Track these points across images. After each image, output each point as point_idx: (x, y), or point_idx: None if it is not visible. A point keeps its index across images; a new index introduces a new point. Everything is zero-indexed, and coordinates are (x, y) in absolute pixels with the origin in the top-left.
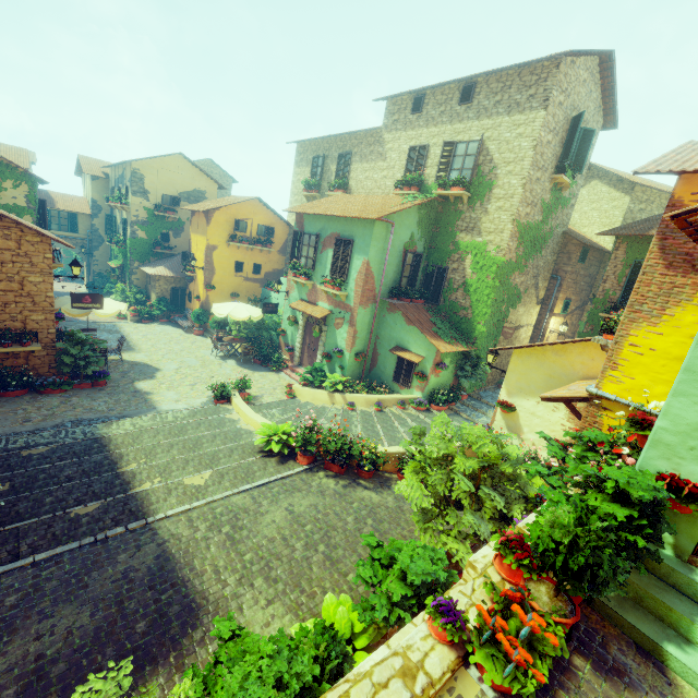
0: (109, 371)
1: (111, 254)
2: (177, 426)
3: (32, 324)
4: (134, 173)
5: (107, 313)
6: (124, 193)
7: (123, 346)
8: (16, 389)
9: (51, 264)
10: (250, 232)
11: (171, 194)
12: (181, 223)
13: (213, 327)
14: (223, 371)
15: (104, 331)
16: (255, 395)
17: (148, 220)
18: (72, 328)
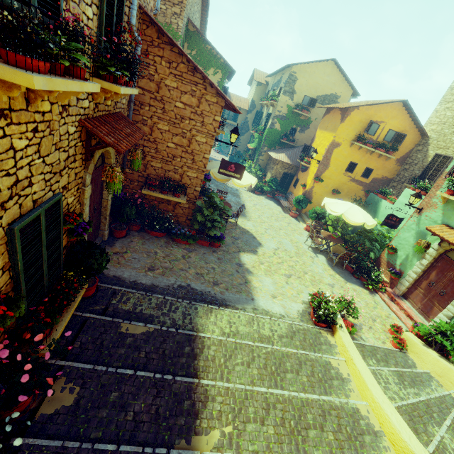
0: (225, 232)
1: (250, 140)
2: (274, 355)
3: (186, 179)
4: (291, 76)
5: (241, 183)
6: (277, 93)
7: (239, 210)
8: (159, 231)
9: (217, 127)
10: (377, 136)
11: (311, 96)
12: (309, 121)
13: (310, 216)
14: (315, 268)
15: (230, 192)
16: (352, 321)
17: (286, 116)
18: (212, 185)
